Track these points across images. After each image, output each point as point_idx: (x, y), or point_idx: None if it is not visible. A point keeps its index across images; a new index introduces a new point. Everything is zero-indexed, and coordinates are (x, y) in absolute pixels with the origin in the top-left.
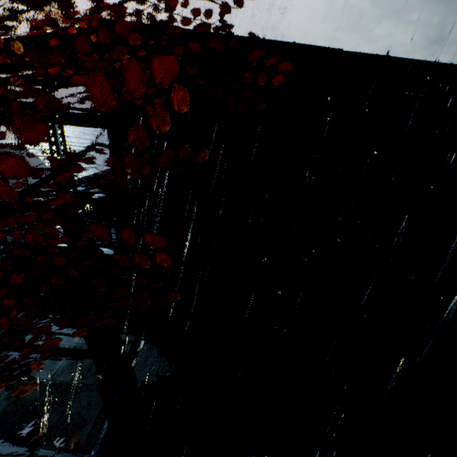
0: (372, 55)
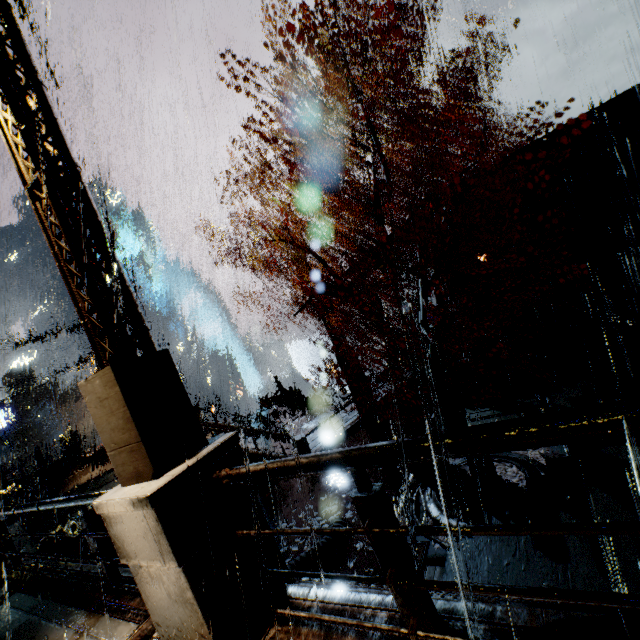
0: (620, 94)
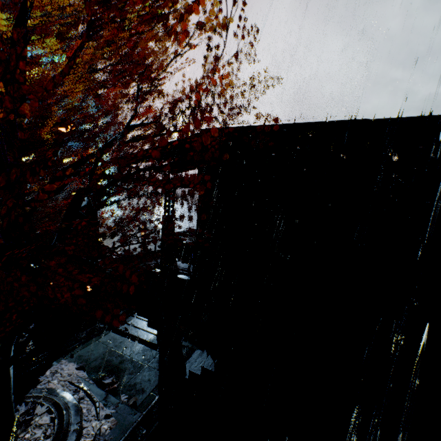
0: (397, 118)
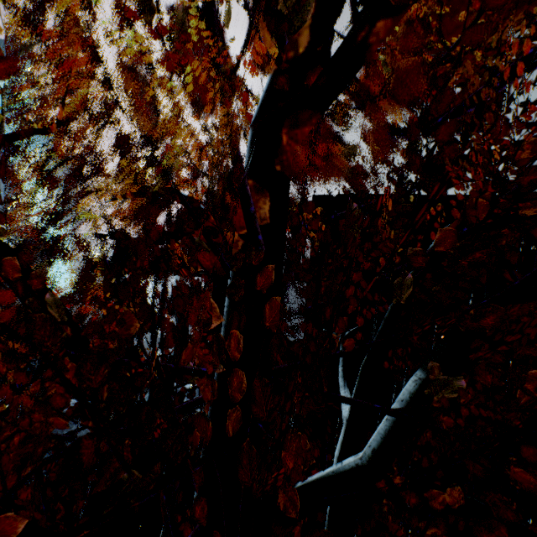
0: None
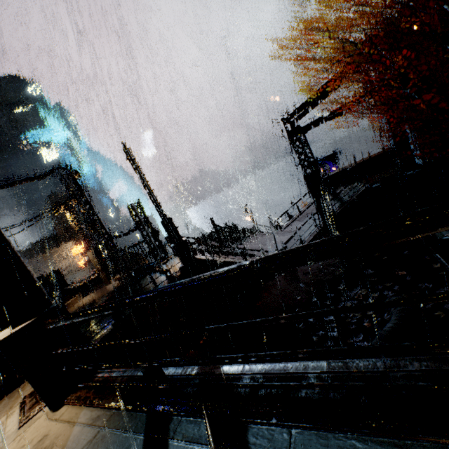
0: None
